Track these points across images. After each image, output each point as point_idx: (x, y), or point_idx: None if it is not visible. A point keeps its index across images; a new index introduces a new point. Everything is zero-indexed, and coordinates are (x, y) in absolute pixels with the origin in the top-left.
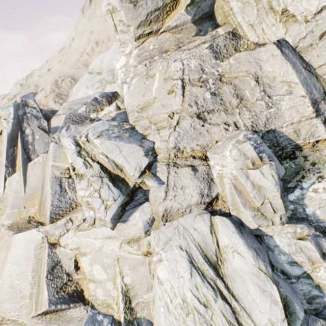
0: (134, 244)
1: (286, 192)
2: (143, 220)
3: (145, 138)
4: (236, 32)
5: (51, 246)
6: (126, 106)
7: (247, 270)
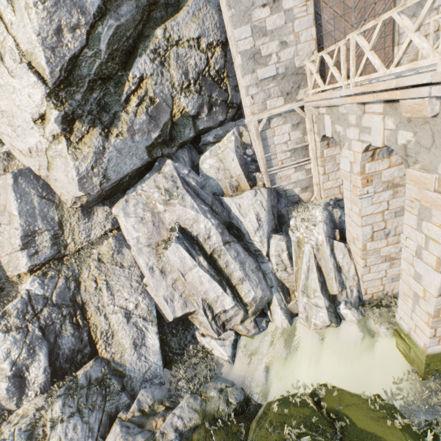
0: None
1: None
2: None
3: None
4: (12, 152)
5: None
6: None
7: None
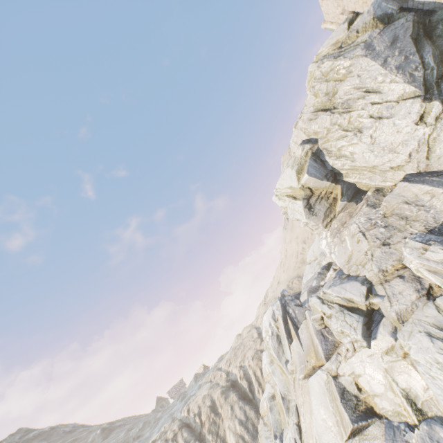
0: (391, 353)
1: None
2: (387, 331)
3: (358, 276)
4: (377, 188)
5: (334, 378)
6: (338, 266)
7: None
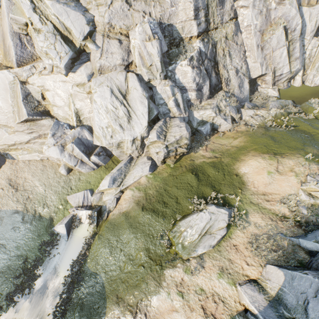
0: (81, 87)
1: (169, 66)
2: (87, 73)
3: (88, 12)
4: None
5: (22, 83)
6: None
7: (138, 96)
